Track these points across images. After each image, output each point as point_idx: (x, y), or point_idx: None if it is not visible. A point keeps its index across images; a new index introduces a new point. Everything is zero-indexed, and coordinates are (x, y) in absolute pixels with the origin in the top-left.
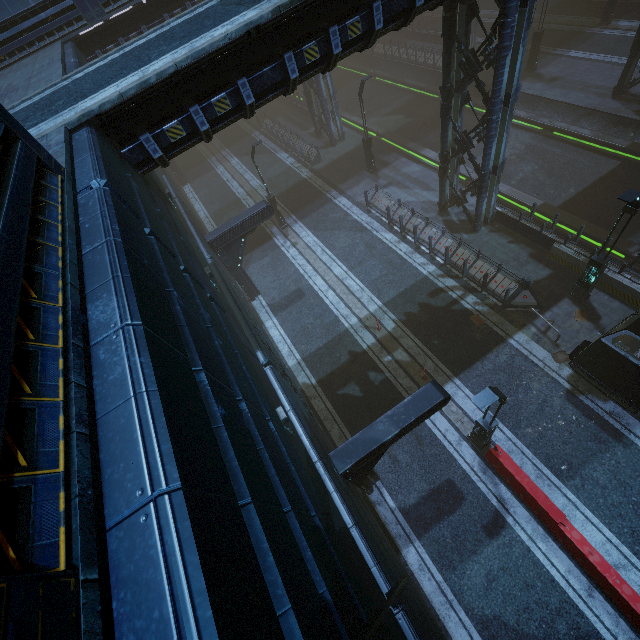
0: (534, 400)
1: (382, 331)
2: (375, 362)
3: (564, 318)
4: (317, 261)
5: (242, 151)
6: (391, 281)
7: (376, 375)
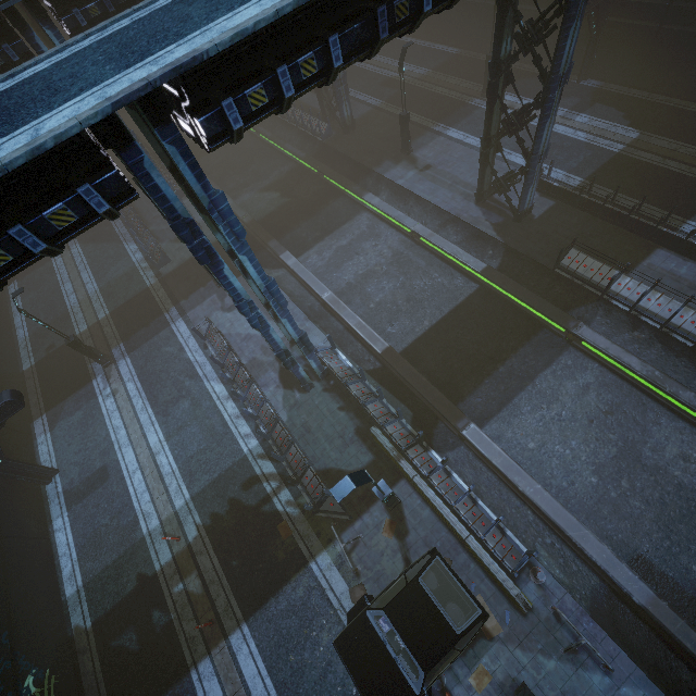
0: (319, 662)
1: (181, 543)
2: (163, 594)
3: (372, 531)
4: (133, 423)
5: (88, 235)
6: (207, 461)
7: (160, 616)
